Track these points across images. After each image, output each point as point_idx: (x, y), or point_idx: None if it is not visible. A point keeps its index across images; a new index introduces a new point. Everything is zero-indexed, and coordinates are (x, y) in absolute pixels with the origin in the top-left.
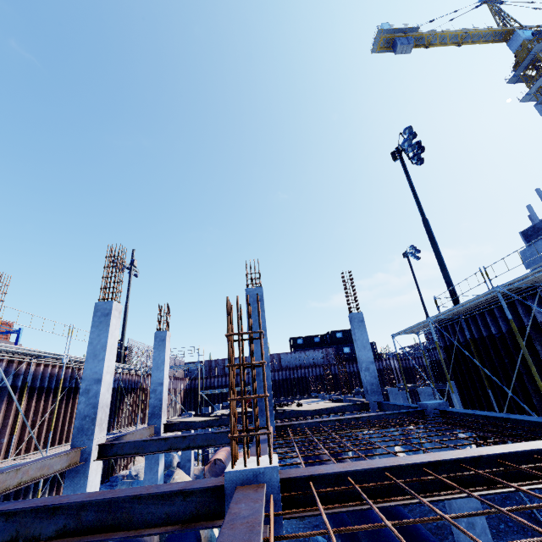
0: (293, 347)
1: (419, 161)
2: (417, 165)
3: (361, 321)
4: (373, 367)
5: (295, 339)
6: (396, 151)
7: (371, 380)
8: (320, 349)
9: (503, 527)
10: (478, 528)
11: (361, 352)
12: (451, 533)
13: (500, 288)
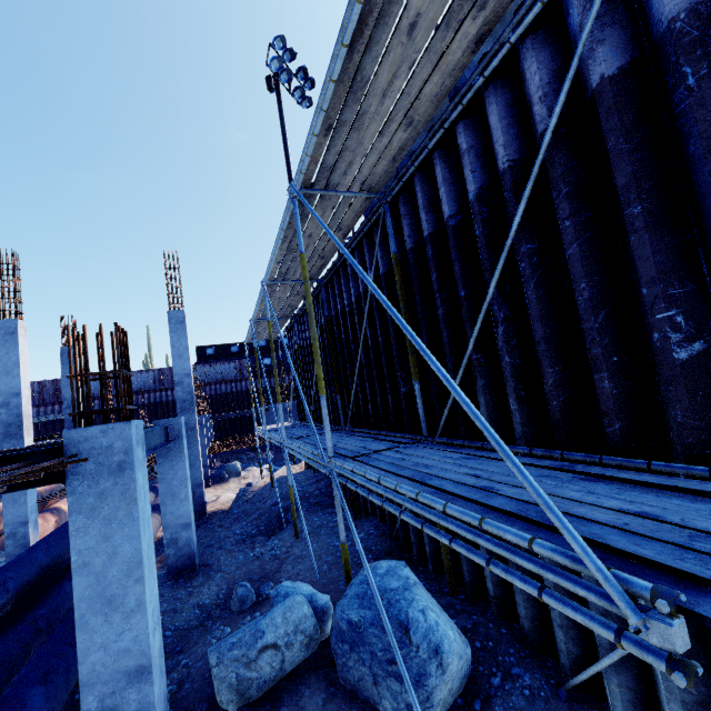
0: (200, 359)
1: (307, 101)
2: (303, 107)
3: (181, 322)
4: (188, 380)
5: (203, 348)
6: (273, 75)
7: (183, 397)
8: (232, 361)
9: (255, 532)
10: (183, 541)
11: (174, 363)
12: (207, 547)
13: (262, 282)
